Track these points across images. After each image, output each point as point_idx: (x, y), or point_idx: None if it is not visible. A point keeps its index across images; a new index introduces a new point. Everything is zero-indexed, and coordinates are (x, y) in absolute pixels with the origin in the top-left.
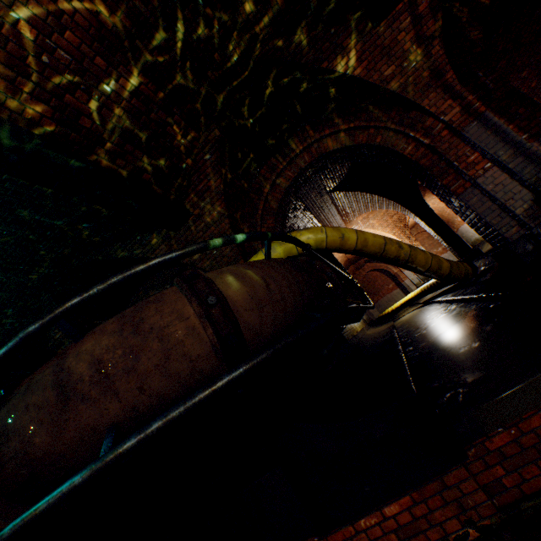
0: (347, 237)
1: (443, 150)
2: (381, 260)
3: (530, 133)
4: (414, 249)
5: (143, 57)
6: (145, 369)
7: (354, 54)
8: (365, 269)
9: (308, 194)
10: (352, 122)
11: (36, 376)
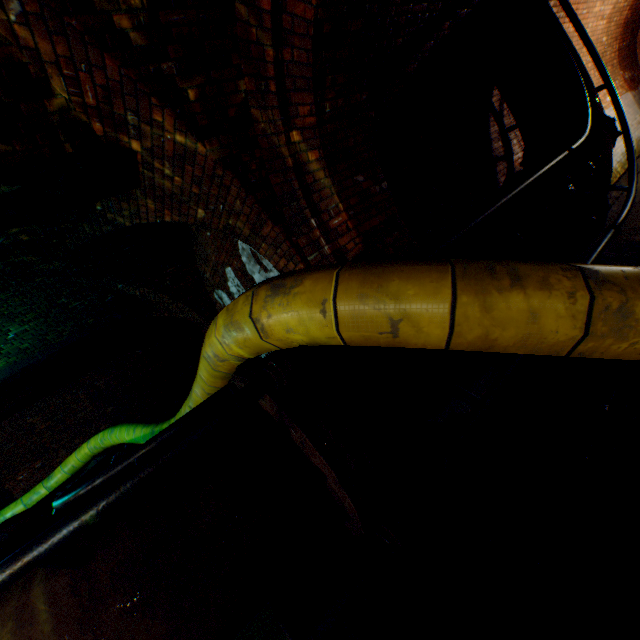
0: (408, 332)
1: None
2: None
3: None
4: None
5: None
6: None
7: None
8: None
9: None
10: None
11: None
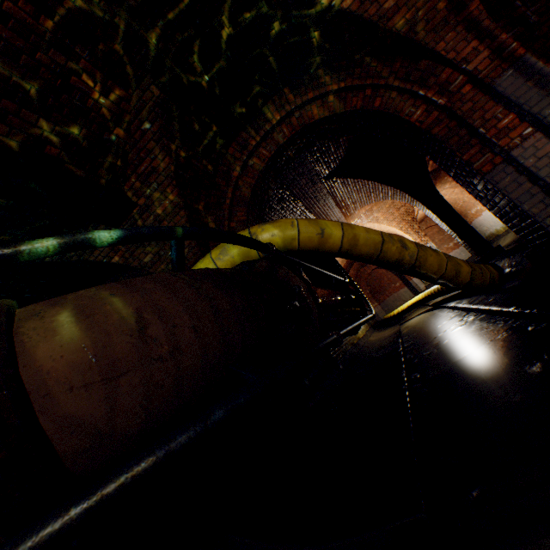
0: (328, 234)
1: (464, 113)
2: (378, 265)
3: None
4: (423, 249)
5: None
6: None
7: None
8: (370, 266)
9: (297, 182)
10: (342, 80)
11: None
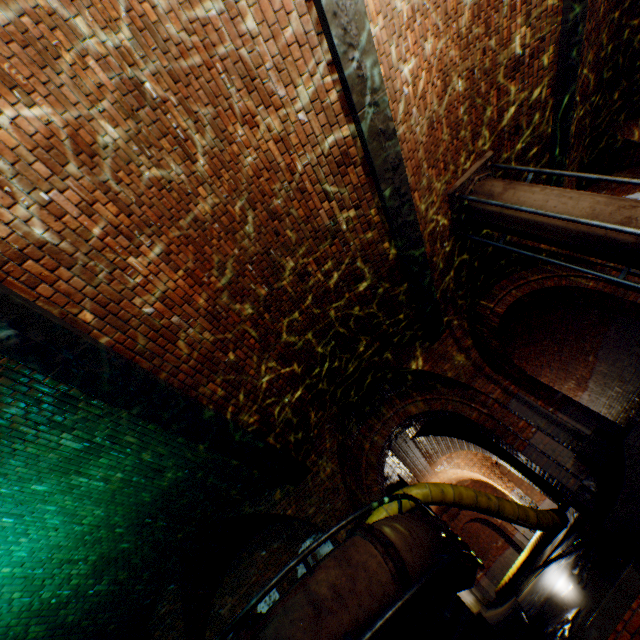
0: (445, 491)
1: (498, 417)
2: (477, 510)
3: (553, 408)
4: (500, 499)
5: (307, 380)
6: (360, 590)
7: (422, 358)
8: (461, 518)
9: (395, 442)
10: (427, 394)
11: (288, 601)
